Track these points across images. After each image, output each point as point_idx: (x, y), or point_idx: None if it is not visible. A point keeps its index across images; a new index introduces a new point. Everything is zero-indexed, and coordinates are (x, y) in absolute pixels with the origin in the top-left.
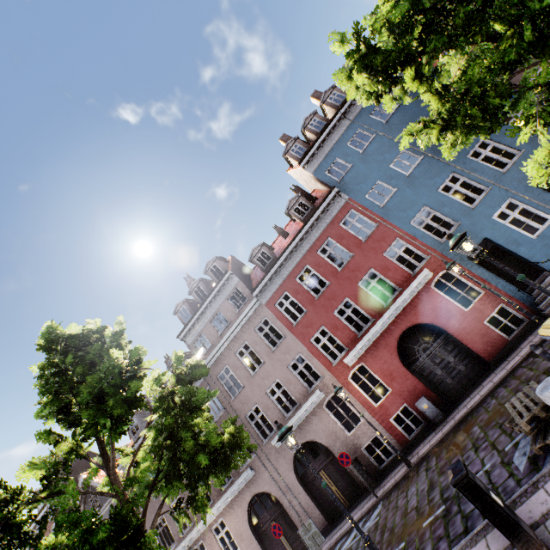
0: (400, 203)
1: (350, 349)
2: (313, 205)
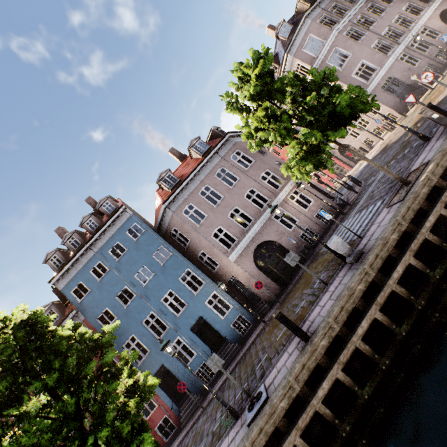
0: (119, 329)
1: None
2: (61, 315)
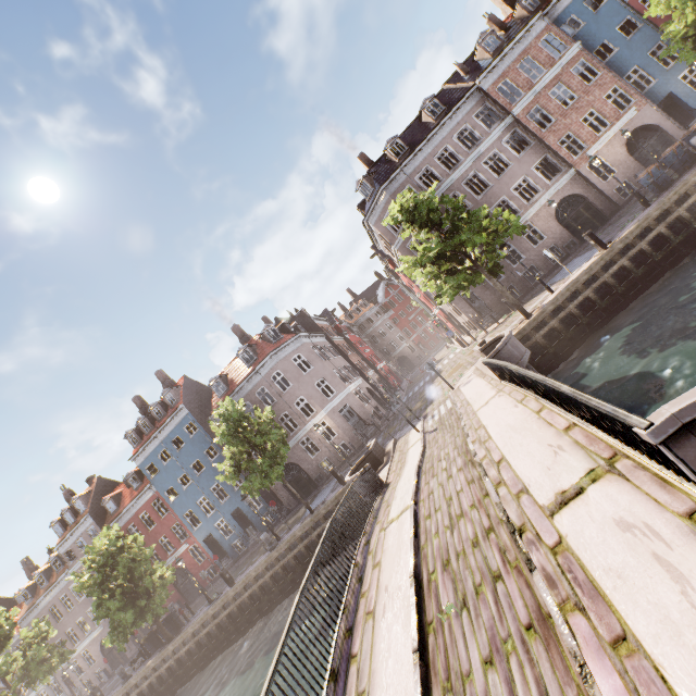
0: (181, 503)
1: None
2: (141, 482)
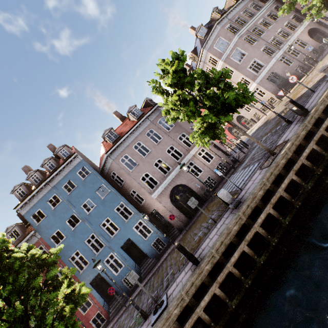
0: (66, 246)
1: None
2: (22, 233)
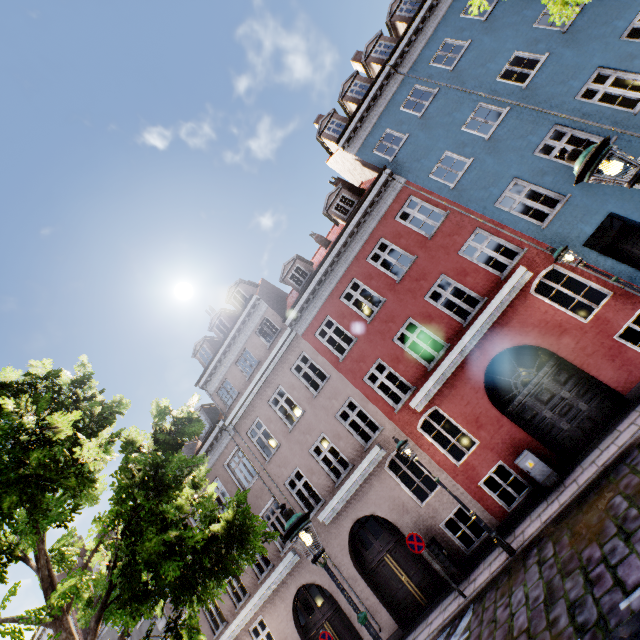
0: (479, 178)
1: (417, 388)
2: (359, 199)
